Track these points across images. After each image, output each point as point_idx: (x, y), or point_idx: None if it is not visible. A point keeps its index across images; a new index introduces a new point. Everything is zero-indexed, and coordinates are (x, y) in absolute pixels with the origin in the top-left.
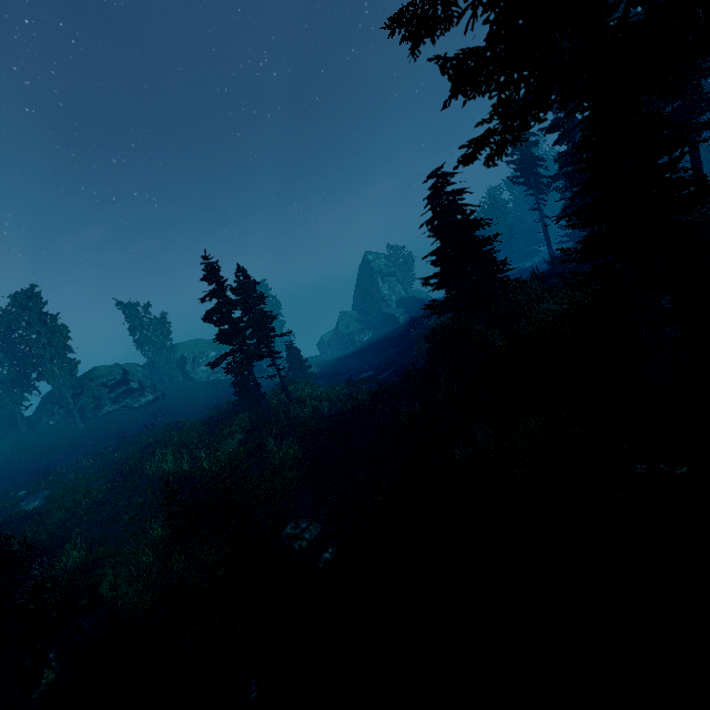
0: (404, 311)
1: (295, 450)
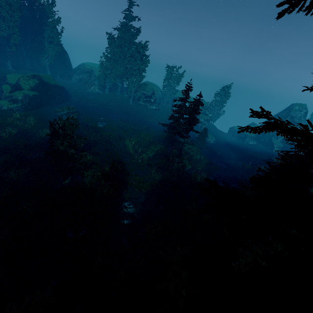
0: (281, 146)
1: (157, 178)
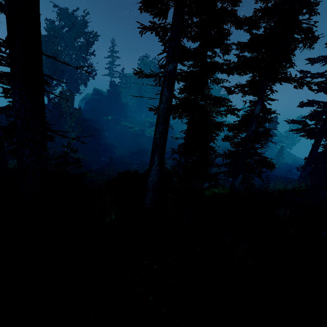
0: None
1: None
